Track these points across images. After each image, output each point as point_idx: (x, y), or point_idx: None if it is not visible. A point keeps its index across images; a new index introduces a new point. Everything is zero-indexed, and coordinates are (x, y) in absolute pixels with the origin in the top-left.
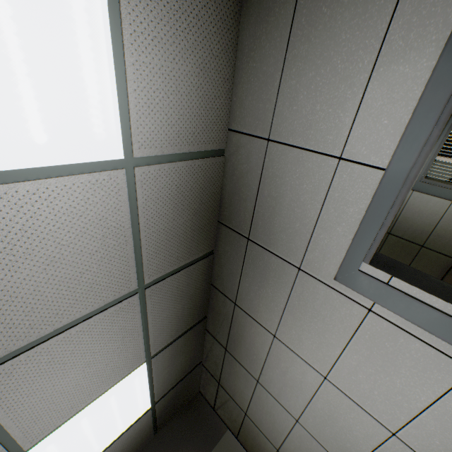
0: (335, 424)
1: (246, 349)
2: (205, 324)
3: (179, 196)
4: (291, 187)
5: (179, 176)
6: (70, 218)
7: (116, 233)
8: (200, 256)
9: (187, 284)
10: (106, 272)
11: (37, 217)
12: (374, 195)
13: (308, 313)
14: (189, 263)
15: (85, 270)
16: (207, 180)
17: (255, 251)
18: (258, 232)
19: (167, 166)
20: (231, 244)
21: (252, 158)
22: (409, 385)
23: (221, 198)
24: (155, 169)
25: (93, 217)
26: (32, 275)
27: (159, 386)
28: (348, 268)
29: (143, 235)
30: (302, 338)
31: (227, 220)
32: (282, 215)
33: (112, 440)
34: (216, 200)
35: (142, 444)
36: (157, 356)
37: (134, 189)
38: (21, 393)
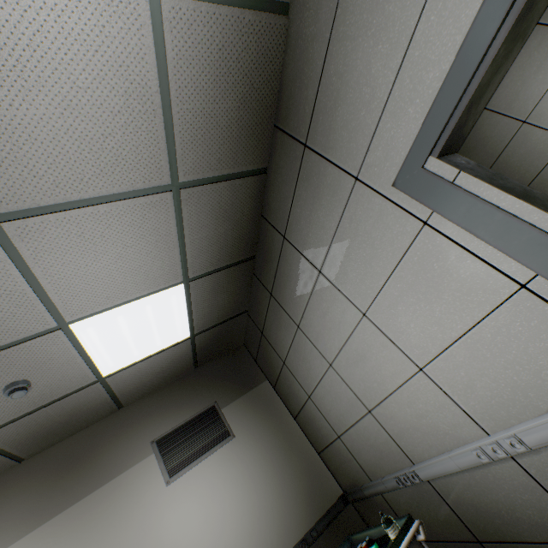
0: (366, 365)
1: (290, 291)
2: (252, 267)
3: (221, 66)
4: (363, 53)
5: (222, 31)
6: (84, 50)
7: (141, 94)
8: (249, 172)
9: (231, 203)
10: (133, 148)
11: (45, 35)
12: (463, 43)
13: (358, 237)
14: (235, 176)
15: (108, 134)
16: (261, 52)
17: (311, 162)
18: (317, 134)
19: (204, 7)
20: (286, 156)
21: (321, 13)
22: (449, 313)
23: (280, 88)
24: (189, 8)
25: (112, 58)
26: (49, 117)
27: (198, 318)
28: (411, 166)
29: (174, 110)
30: (348, 271)
31: (284, 122)
32: (346, 102)
33: (151, 353)
34: (273, 91)
35: (182, 372)
36: (196, 282)
37: (162, 34)
38: (56, 259)
